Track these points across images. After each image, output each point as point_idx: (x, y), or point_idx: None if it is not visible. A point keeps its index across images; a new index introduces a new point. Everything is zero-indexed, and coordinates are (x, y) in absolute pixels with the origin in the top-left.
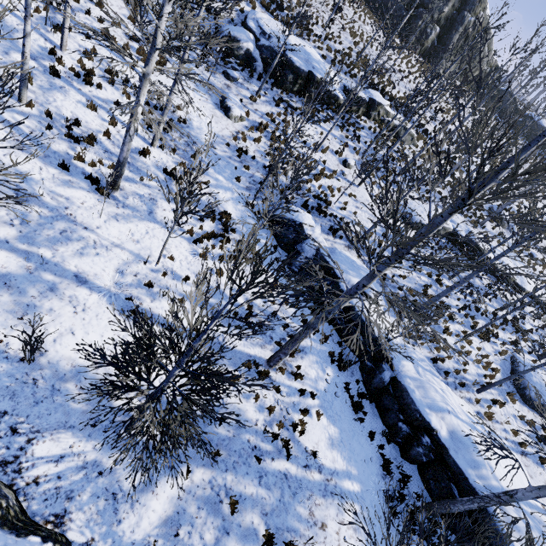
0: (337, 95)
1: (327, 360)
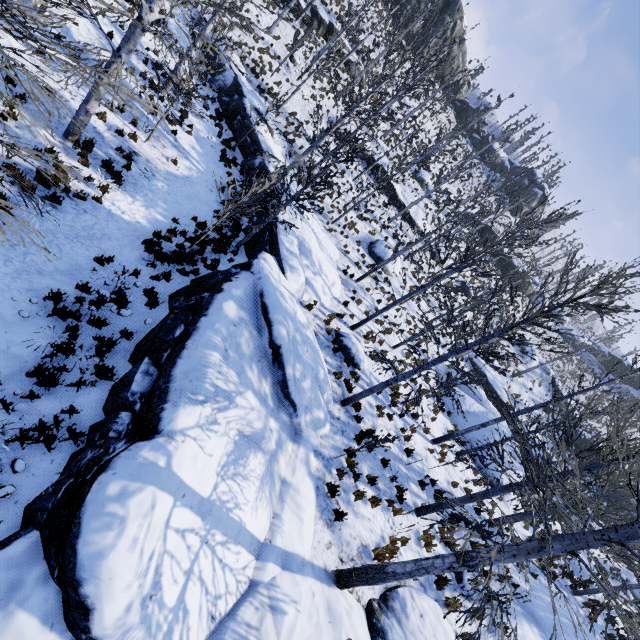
0: (300, 3)
1: (215, 135)
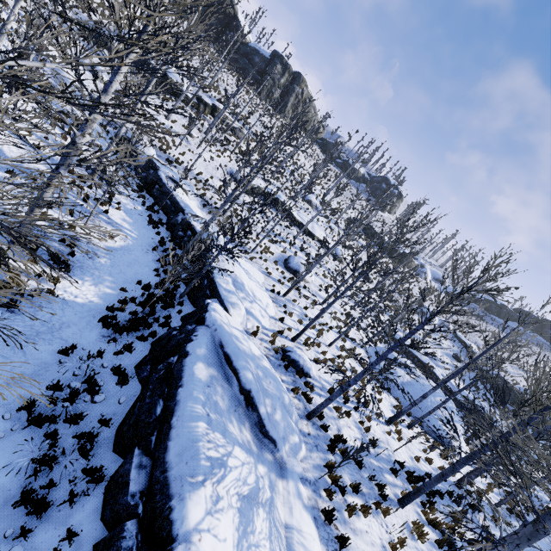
0: (187, 94)
1: (140, 204)
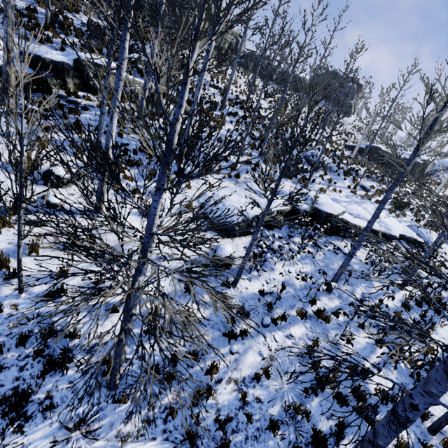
0: None
1: None
